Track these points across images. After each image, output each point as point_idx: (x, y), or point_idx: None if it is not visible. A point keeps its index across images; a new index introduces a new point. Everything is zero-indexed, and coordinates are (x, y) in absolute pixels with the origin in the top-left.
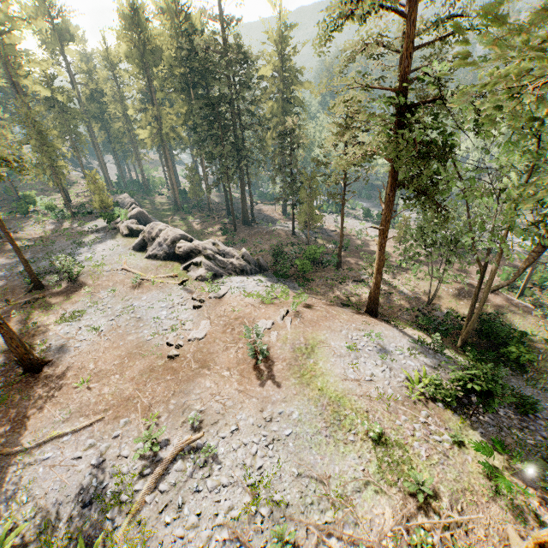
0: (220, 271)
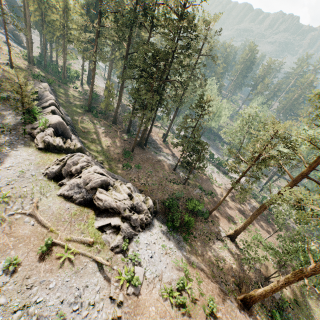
0: (132, 232)
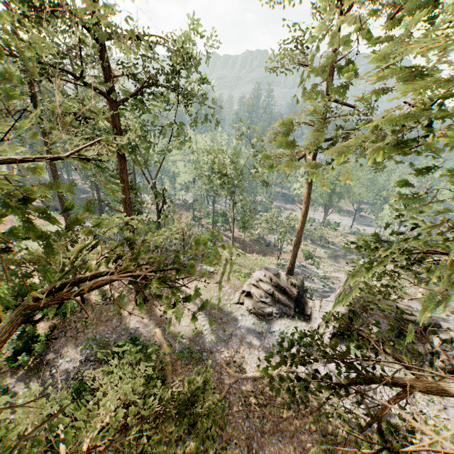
0: None
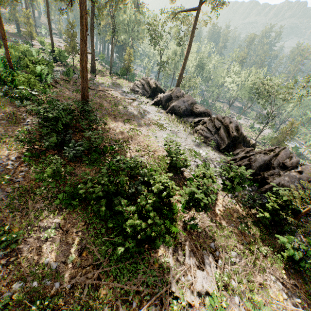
0: None
